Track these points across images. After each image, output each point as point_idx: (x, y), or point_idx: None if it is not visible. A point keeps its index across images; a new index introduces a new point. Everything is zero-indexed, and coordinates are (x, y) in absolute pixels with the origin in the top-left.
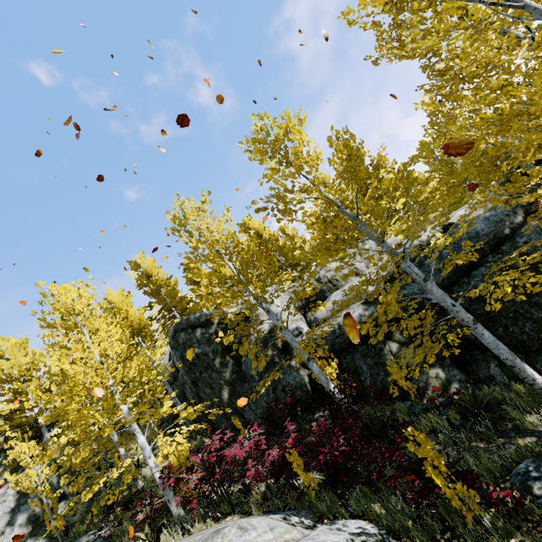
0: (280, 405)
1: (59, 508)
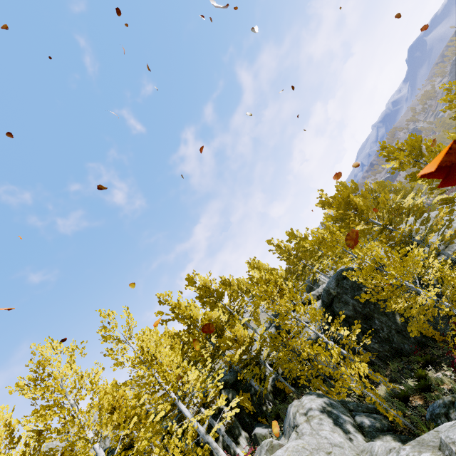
0: None
1: (362, 419)
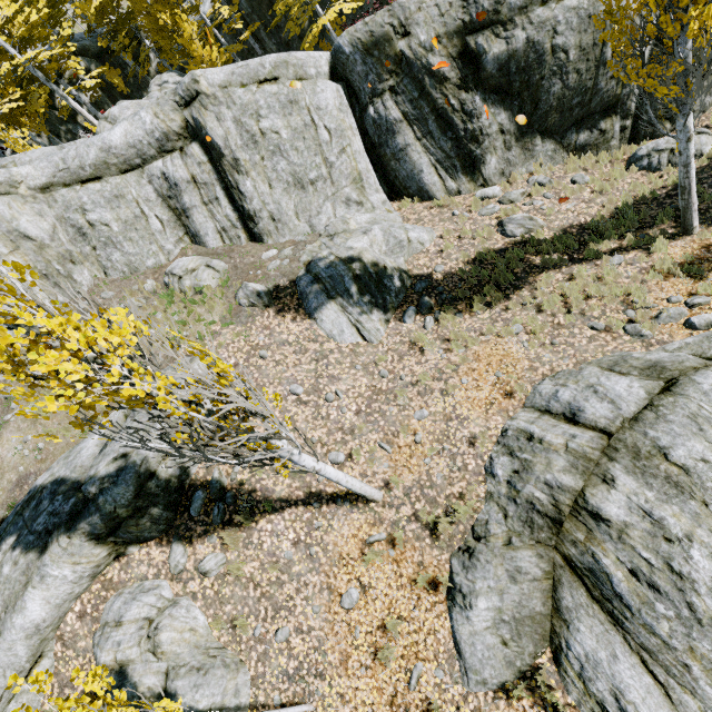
0: (380, 8)
1: None
